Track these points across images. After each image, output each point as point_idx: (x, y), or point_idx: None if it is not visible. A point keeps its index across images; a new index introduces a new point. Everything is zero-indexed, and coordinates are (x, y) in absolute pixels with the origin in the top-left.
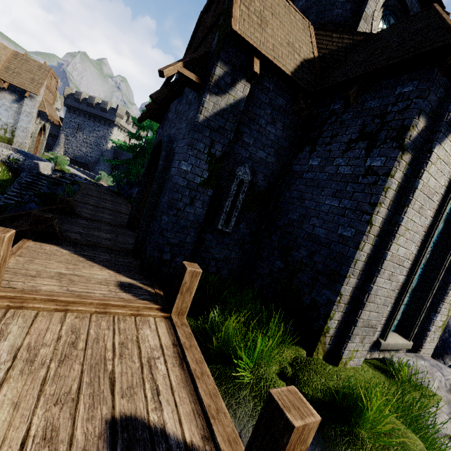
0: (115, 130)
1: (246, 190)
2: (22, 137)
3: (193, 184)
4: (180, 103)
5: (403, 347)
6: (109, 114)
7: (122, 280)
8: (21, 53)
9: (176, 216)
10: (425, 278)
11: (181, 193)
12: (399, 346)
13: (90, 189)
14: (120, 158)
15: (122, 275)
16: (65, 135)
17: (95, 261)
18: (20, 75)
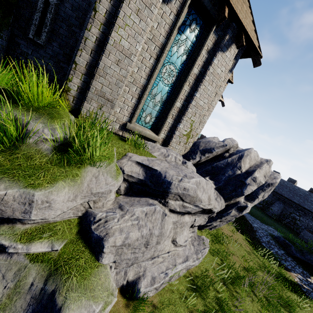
0: None
1: (53, 12)
2: None
3: None
4: None
5: (151, 137)
6: None
7: None
8: None
9: None
10: (172, 95)
11: None
12: (146, 134)
13: None
14: None
15: None
16: None
17: None
18: None
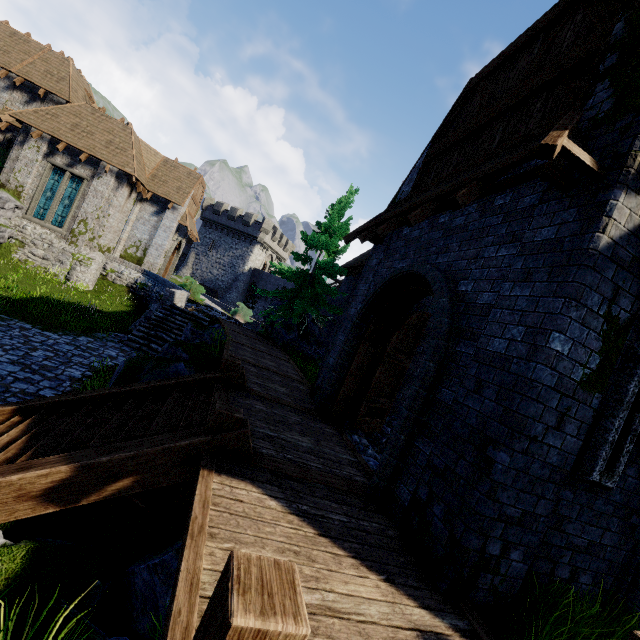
0: (256, 249)
1: None
2: (155, 257)
3: (568, 382)
4: (454, 213)
5: None
6: (252, 229)
7: (417, 618)
8: (171, 160)
9: (526, 454)
10: None
11: (542, 402)
12: None
13: (236, 331)
14: (258, 284)
15: (404, 596)
16: (195, 254)
17: (333, 538)
18: (167, 184)
